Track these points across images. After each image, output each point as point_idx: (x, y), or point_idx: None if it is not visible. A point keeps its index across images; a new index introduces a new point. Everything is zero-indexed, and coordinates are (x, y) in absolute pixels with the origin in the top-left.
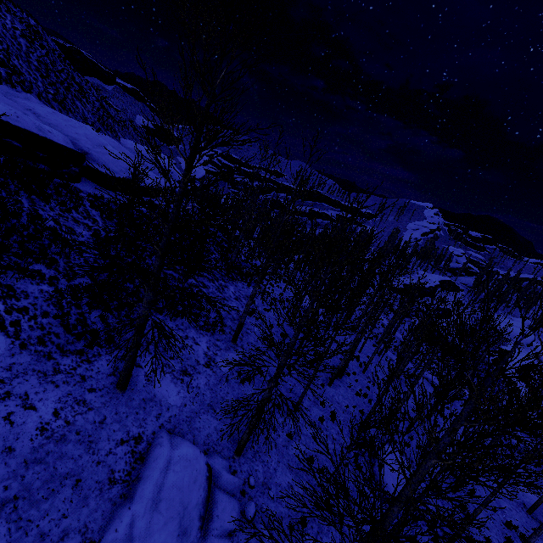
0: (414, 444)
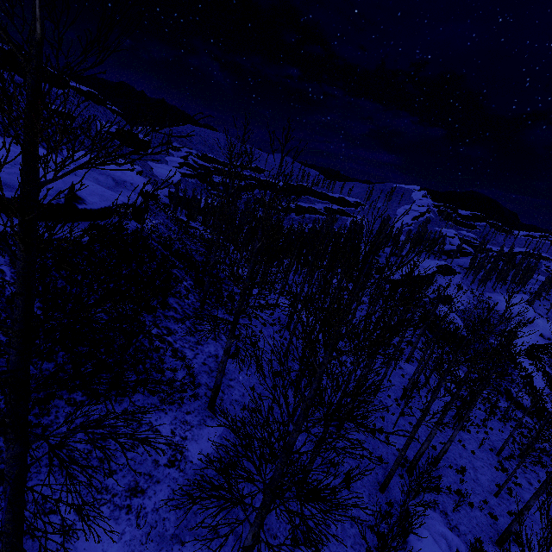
0: (443, 484)
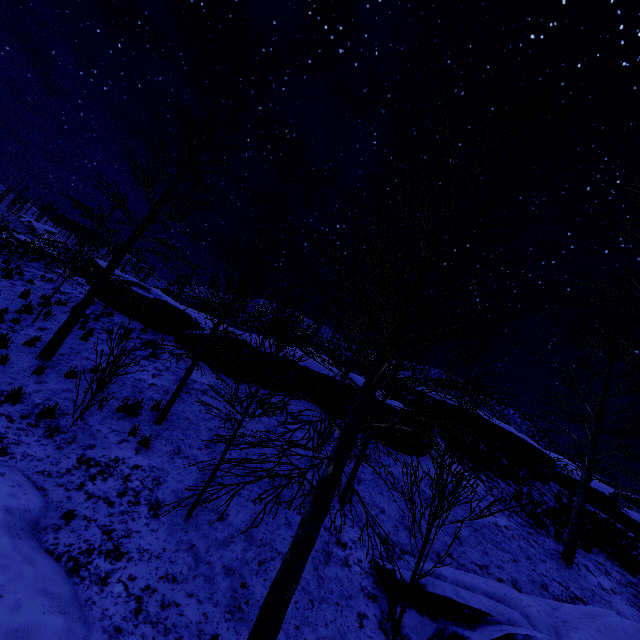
0: None
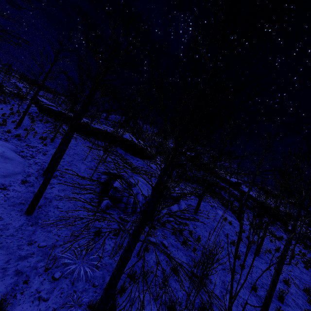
0: None
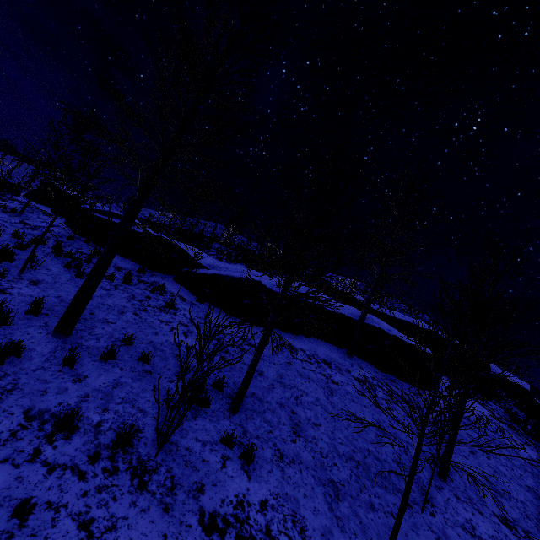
0: None
